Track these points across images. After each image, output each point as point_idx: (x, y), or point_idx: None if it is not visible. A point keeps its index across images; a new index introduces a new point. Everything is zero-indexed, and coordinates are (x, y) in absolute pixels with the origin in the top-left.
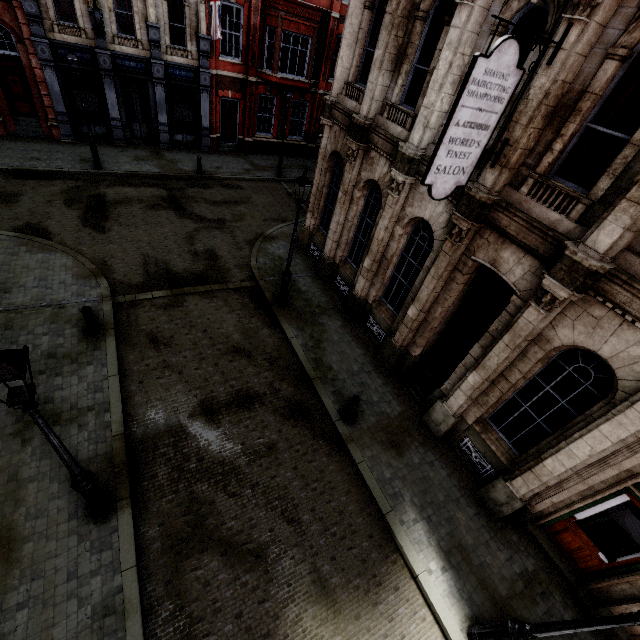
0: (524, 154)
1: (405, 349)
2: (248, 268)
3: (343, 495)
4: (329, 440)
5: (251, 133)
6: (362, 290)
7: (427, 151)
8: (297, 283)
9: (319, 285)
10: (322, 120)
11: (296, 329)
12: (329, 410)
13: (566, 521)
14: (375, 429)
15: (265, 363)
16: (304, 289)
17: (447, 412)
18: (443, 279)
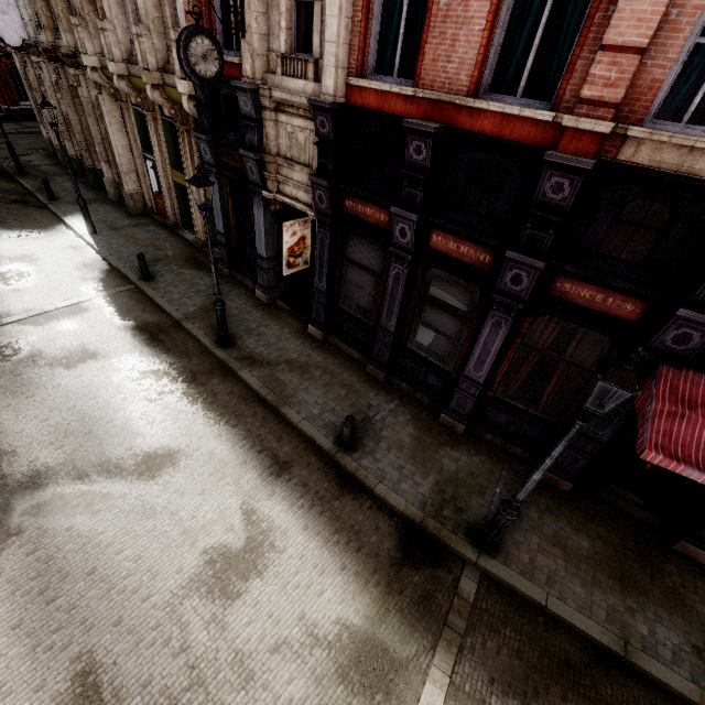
0: (50, 20)
1: (94, 168)
2: (0, 167)
3: (39, 217)
4: (38, 207)
5: (14, 102)
6: (71, 150)
7: (38, 39)
8: (40, 168)
9: (59, 168)
10: (8, 50)
11: (30, 181)
12: (40, 198)
13: (156, 198)
14: (71, 202)
15: (1, 192)
16: (45, 169)
17: (106, 180)
18: (72, 106)
